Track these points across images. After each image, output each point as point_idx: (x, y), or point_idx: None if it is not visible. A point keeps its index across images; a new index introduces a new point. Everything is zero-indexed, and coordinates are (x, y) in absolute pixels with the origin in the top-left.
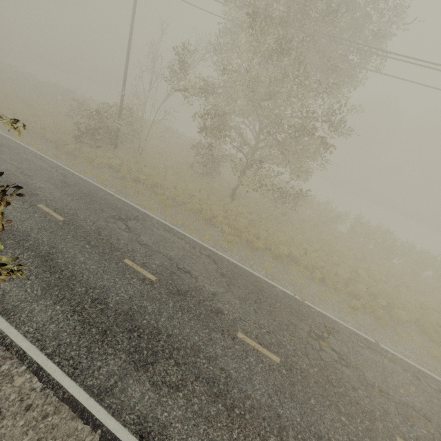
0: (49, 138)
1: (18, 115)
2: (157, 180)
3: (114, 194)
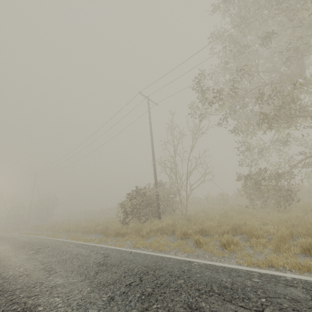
0: (99, 230)
1: (81, 226)
2: (230, 223)
3: (191, 259)
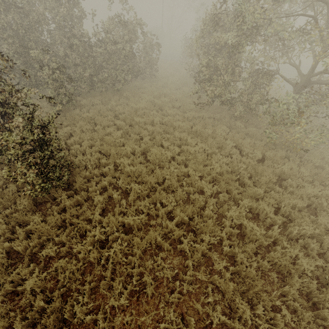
0: None
1: None
2: None
3: None
